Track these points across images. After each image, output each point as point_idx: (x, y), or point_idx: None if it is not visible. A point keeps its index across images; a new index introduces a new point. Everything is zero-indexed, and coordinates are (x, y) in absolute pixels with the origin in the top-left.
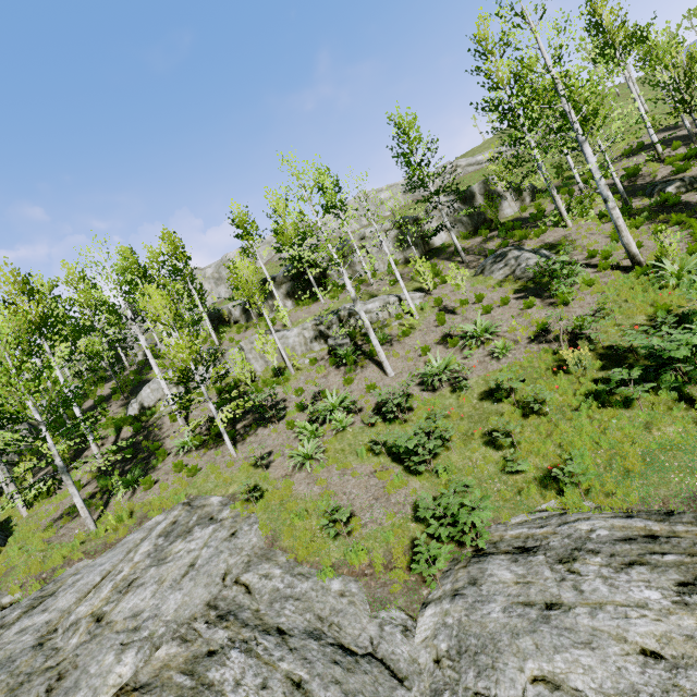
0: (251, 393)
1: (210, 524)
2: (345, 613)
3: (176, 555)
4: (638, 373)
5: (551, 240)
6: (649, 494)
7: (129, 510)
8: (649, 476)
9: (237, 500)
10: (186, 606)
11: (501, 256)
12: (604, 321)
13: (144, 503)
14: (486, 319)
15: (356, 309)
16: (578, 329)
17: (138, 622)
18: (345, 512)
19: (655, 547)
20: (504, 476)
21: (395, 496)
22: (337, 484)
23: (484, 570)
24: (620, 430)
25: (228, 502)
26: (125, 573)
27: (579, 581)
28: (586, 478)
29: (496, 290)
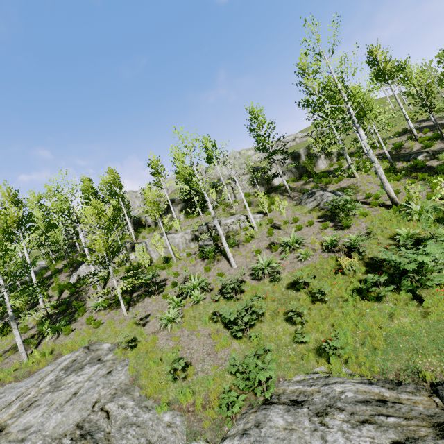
0: (143, 274)
1: (97, 363)
2: (167, 441)
3: (67, 385)
4: (384, 278)
5: (345, 185)
6: (387, 367)
7: (51, 348)
8: (388, 353)
9: (120, 347)
10: (62, 424)
11: (312, 194)
12: (369, 241)
13: (62, 344)
14: (298, 234)
15: (214, 223)
16: (354, 244)
17: (26, 434)
18: (180, 363)
19: (383, 409)
20: (294, 344)
21: (221, 353)
22: (185, 341)
23: (266, 415)
24: (371, 318)
25: (113, 348)
26: (31, 395)
27: (326, 432)
28: (343, 351)
29: (307, 215)
